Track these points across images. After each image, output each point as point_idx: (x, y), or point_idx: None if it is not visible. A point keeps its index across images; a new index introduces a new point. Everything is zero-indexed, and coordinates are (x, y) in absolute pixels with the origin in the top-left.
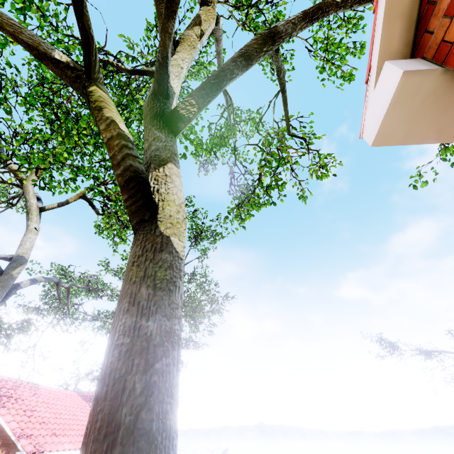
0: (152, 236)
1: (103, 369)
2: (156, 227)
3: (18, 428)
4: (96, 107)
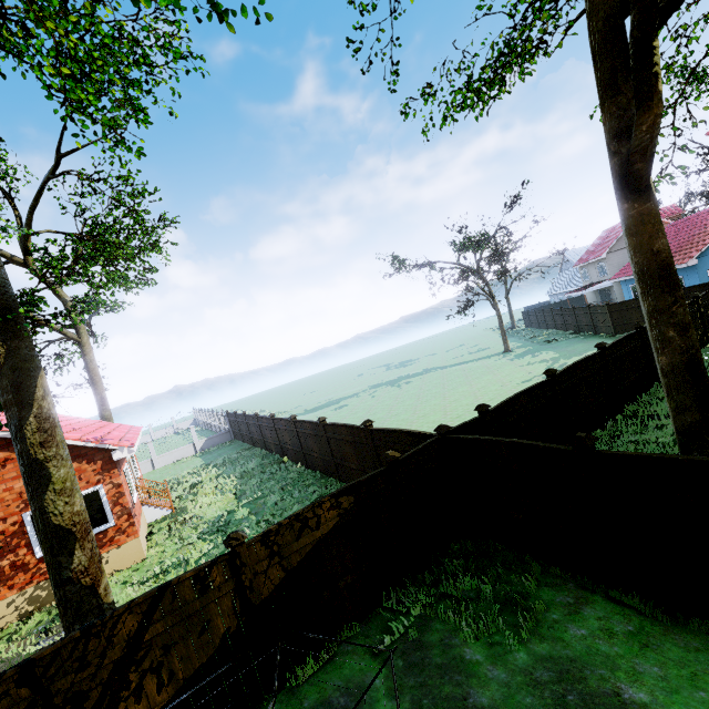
0: (654, 198)
1: (660, 259)
2: (653, 191)
3: (81, 436)
4: (655, 73)
